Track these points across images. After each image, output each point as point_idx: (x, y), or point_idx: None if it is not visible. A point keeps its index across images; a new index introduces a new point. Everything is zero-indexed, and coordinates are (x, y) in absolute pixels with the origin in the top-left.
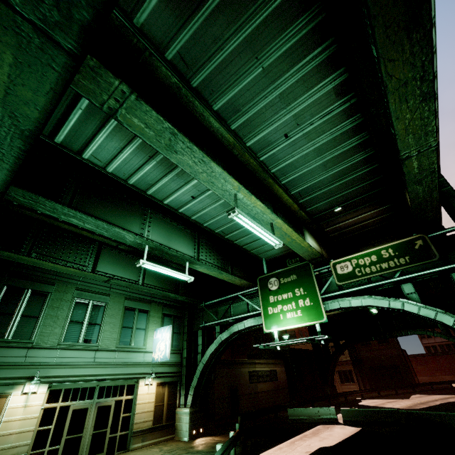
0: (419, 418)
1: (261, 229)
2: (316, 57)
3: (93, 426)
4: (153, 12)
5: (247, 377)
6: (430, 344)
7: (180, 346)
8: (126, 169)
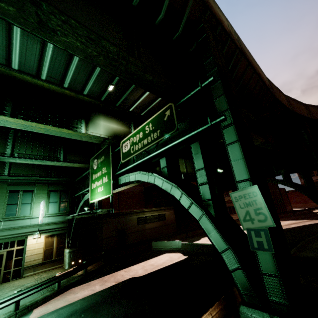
0: None
1: None
2: None
3: None
4: None
5: (135, 222)
6: None
7: (68, 210)
8: None
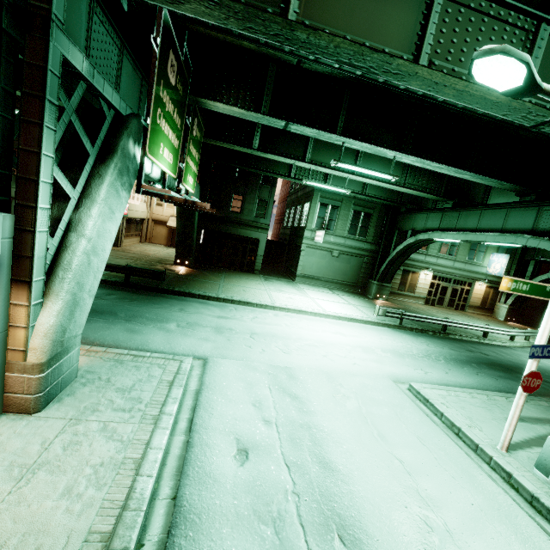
0: None
1: None
2: None
3: (449, 296)
4: None
5: None
6: None
7: (508, 267)
8: None
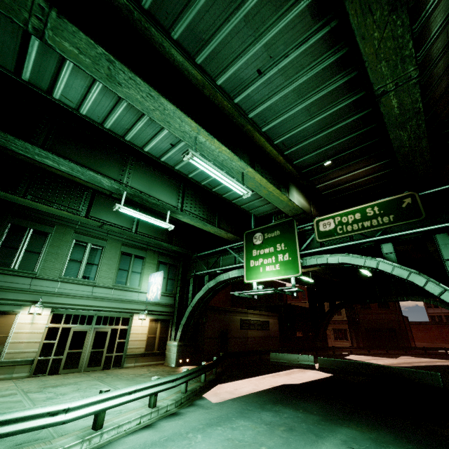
0: (389, 372)
1: (224, 176)
2: None
3: (91, 346)
4: None
5: (238, 324)
6: (435, 314)
7: (174, 291)
8: (99, 111)
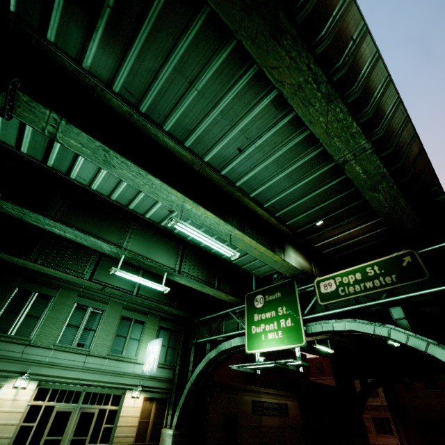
0: None
1: (209, 239)
2: (243, 75)
3: (73, 432)
4: (95, 57)
5: (249, 407)
6: None
7: (174, 362)
8: (106, 187)
